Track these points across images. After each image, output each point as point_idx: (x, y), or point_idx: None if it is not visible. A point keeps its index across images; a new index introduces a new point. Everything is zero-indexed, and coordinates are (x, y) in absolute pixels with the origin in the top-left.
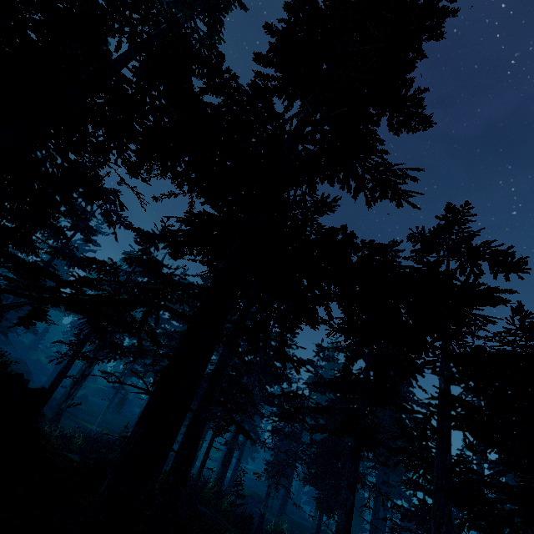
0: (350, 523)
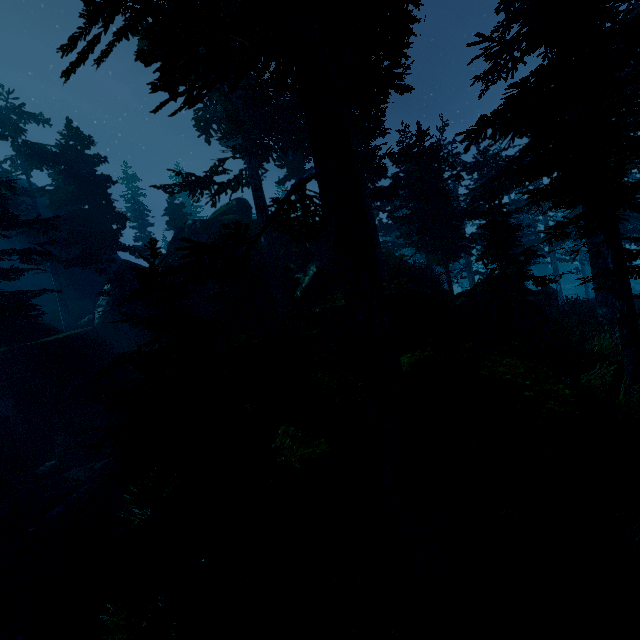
0: None
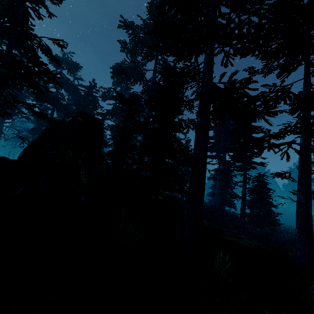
0: None
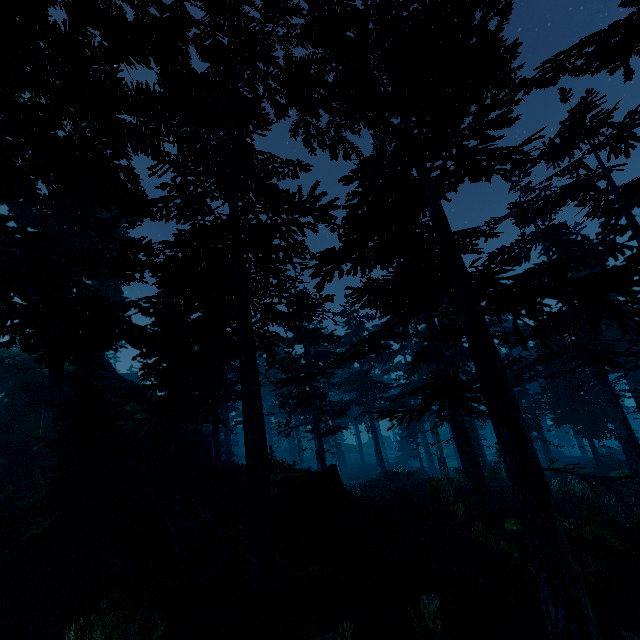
0: (630, 428)
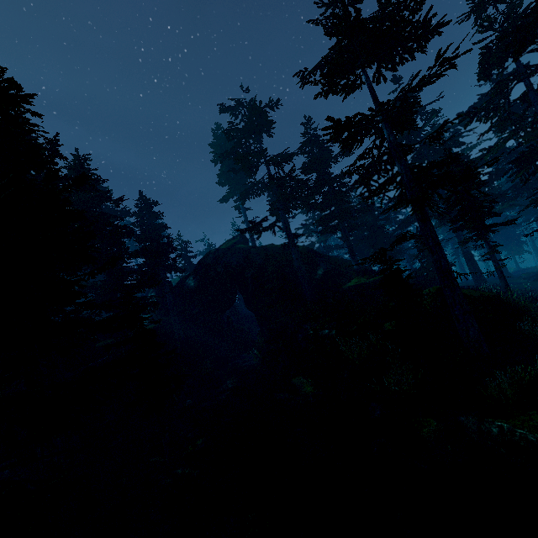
0: None
